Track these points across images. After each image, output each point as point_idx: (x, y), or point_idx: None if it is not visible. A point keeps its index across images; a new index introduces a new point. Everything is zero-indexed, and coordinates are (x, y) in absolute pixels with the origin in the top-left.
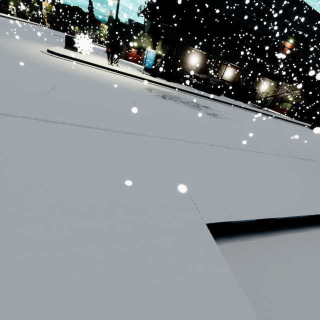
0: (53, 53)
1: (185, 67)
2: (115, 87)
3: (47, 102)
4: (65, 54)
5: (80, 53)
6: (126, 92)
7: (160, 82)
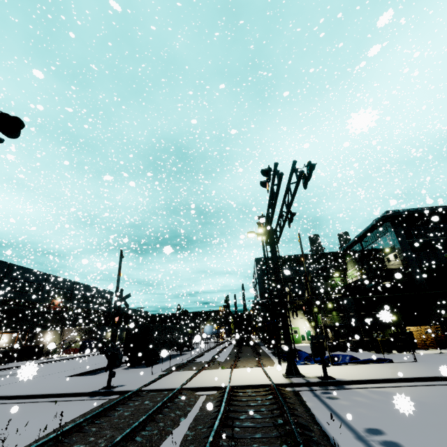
0: None
1: None
2: None
3: None
4: None
5: None
6: None
7: None
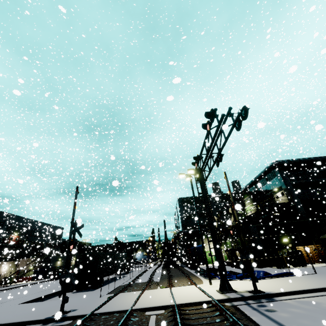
0: None
1: None
2: None
3: None
4: None
5: None
6: None
7: None
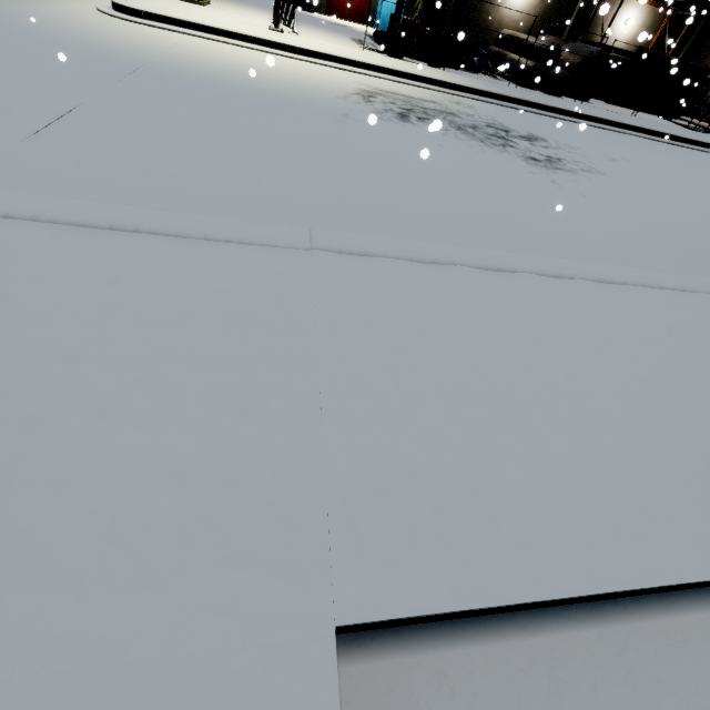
0: (125, 12)
1: (492, 16)
2: (264, 95)
3: (32, 151)
4: (153, 10)
5: (200, 4)
6: (290, 108)
7: (405, 71)
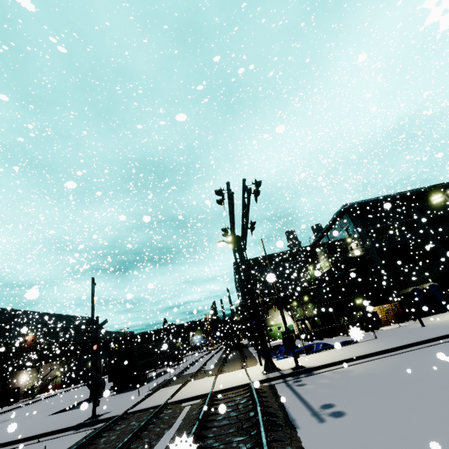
0: None
1: None
2: None
3: None
4: None
5: None
6: None
7: None
